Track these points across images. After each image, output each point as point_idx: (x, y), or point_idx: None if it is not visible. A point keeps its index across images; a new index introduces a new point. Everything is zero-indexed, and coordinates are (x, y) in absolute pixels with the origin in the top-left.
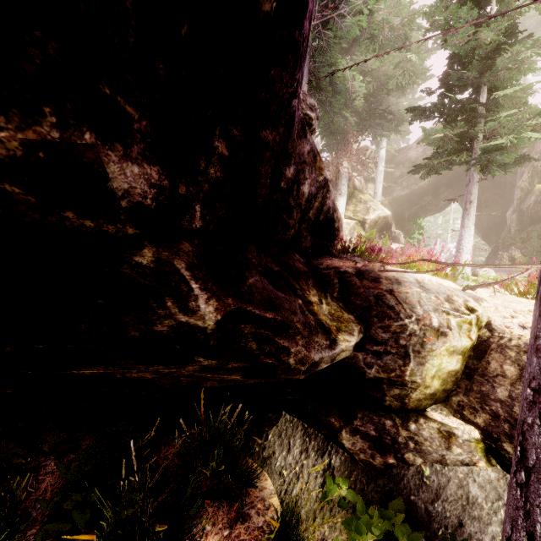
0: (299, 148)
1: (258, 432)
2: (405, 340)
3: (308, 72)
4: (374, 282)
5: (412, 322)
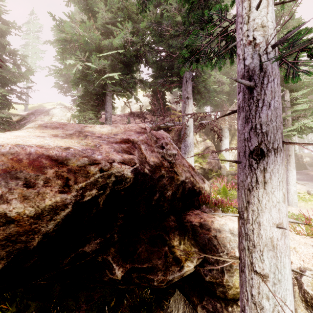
0: (161, 184)
1: (165, 298)
2: (221, 263)
3: (192, 87)
4: (207, 231)
5: (224, 254)
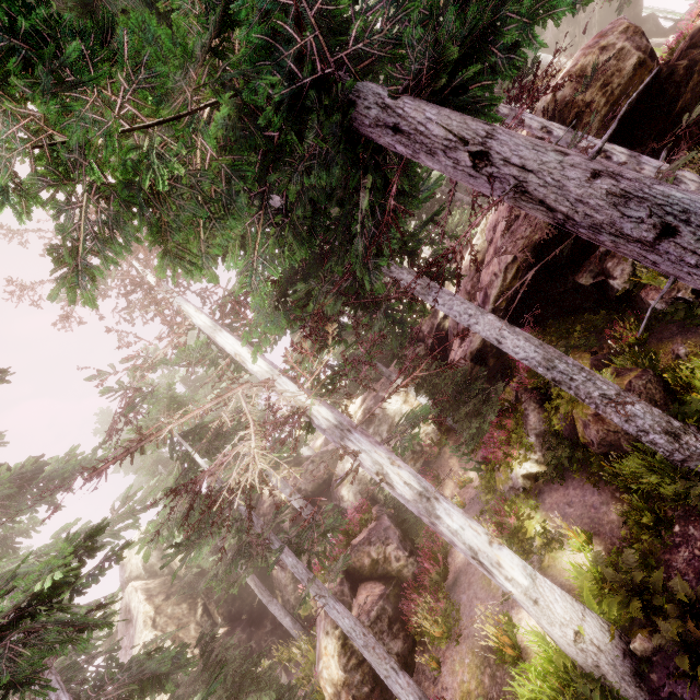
0: None
1: None
2: None
3: None
4: None
5: None
